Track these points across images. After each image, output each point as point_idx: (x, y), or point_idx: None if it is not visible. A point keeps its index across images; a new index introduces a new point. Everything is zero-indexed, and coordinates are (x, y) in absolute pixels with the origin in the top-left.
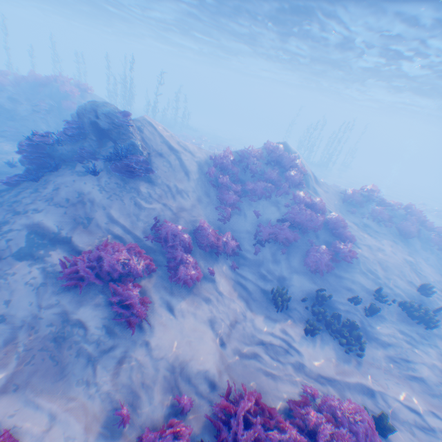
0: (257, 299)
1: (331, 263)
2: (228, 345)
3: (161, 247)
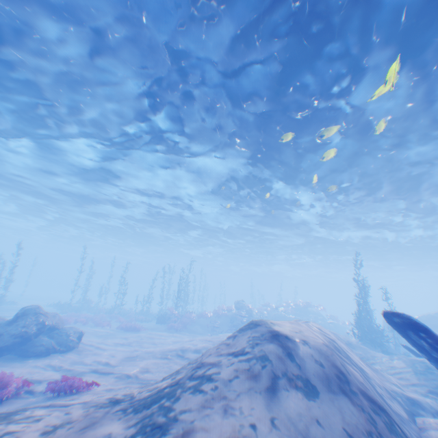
0: None
1: None
2: None
3: None
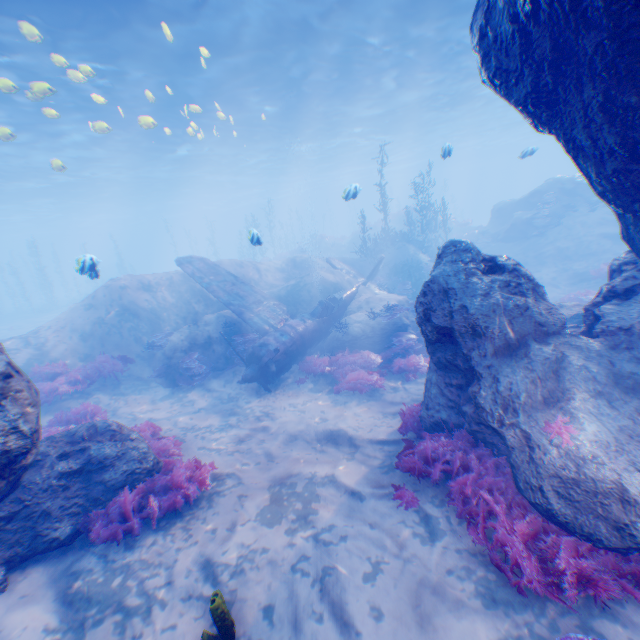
0: None
1: None
2: None
3: None
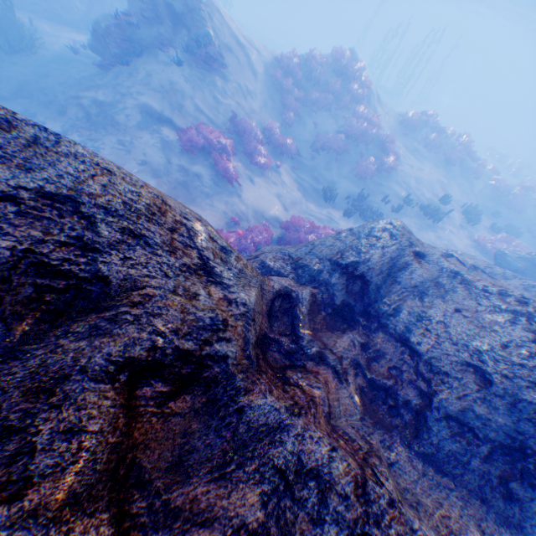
0: (310, 194)
1: (374, 174)
2: (290, 211)
3: (238, 139)
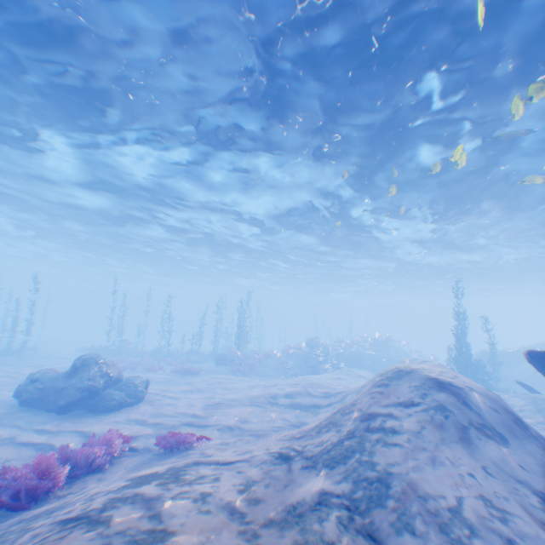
0: None
1: None
2: None
3: None
